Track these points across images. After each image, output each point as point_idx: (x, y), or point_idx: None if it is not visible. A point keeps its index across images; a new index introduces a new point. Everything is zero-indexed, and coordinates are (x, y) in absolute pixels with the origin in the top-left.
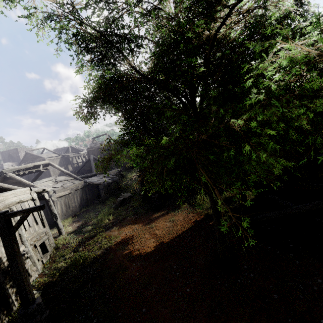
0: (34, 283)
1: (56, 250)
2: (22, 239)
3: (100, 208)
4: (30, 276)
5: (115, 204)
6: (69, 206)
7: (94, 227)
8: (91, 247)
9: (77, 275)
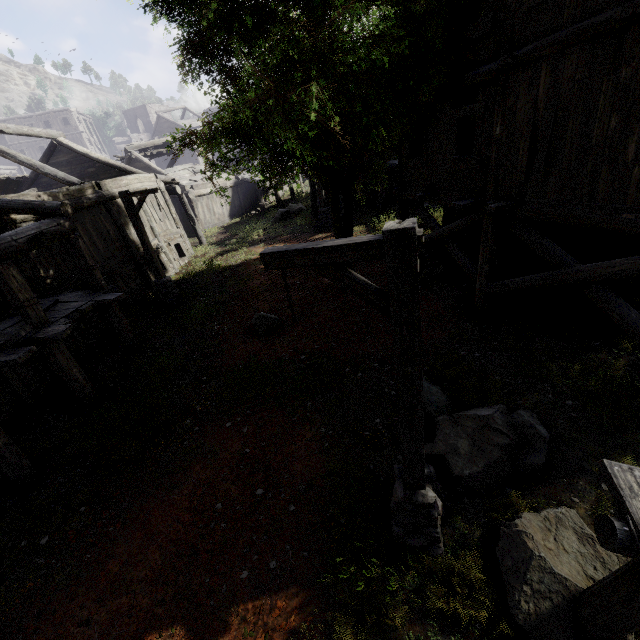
0: (171, 278)
1: (195, 257)
2: (154, 233)
3: (255, 221)
4: (167, 271)
5: (275, 217)
6: (214, 212)
7: (238, 241)
8: (228, 258)
9: (208, 277)
